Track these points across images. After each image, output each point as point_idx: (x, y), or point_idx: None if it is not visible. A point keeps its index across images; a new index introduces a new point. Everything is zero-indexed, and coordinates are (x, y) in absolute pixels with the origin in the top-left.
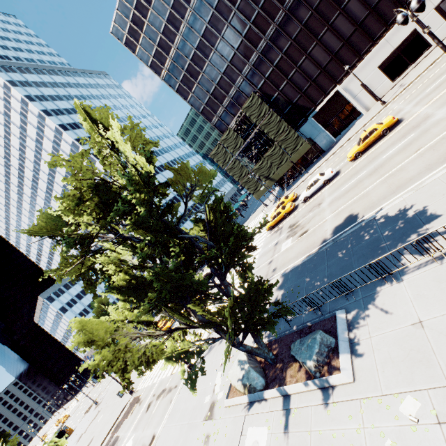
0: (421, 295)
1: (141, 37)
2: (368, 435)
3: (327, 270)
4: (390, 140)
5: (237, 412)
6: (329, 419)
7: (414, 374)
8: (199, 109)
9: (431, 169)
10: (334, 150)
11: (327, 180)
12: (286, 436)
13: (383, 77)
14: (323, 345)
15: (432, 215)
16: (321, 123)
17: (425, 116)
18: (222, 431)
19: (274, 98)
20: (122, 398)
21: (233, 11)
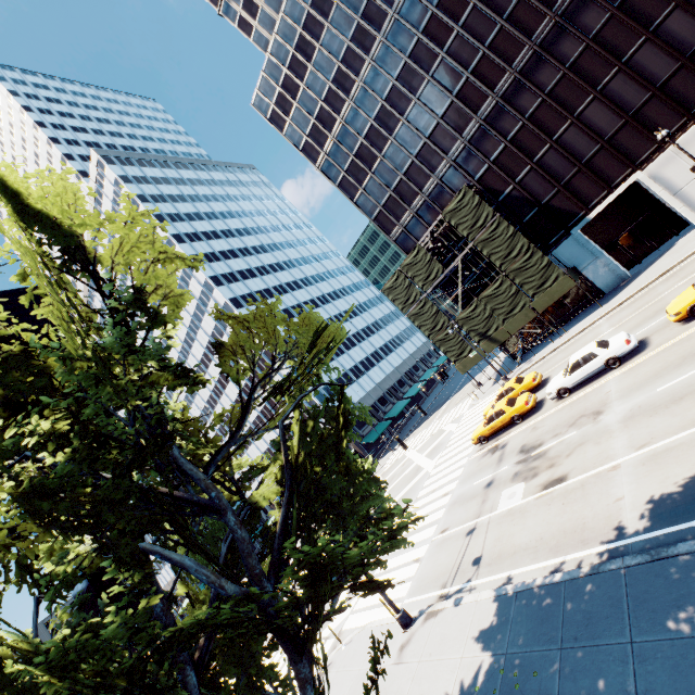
0: None
1: (293, 108)
2: None
3: (633, 667)
4: None
5: None
6: None
7: None
8: (372, 213)
9: None
10: (627, 292)
11: (616, 359)
12: None
13: None
14: None
15: None
16: (598, 241)
17: None
18: None
19: (504, 196)
20: None
21: (438, 57)
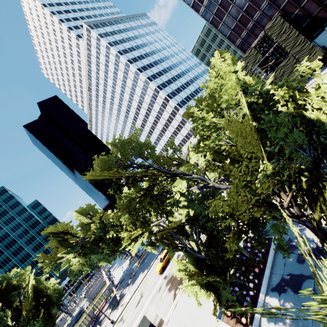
0: None
1: None
2: None
3: None
4: None
5: None
6: None
7: None
8: (226, 34)
9: None
10: None
11: None
12: None
13: None
14: None
15: None
16: None
17: None
18: None
19: (294, 15)
20: None
21: None
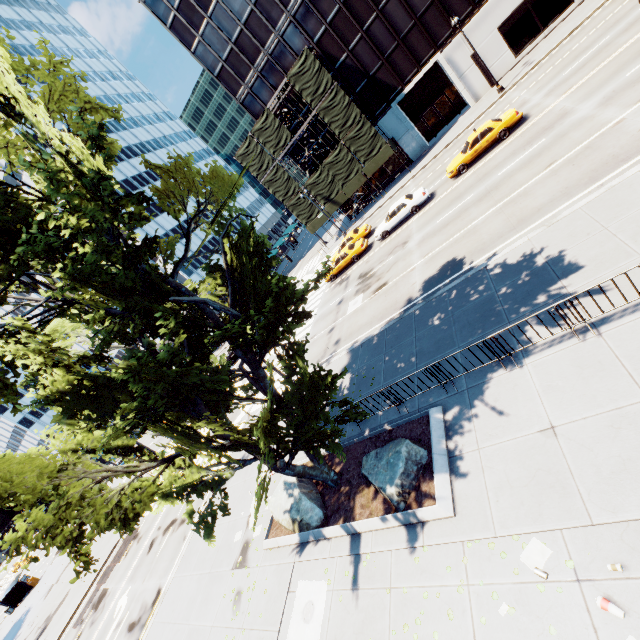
0: (555, 386)
1: None
2: (474, 597)
3: (415, 344)
4: (510, 148)
5: (282, 558)
6: (417, 571)
7: (542, 506)
8: (214, 69)
9: (570, 195)
10: (426, 160)
11: (417, 207)
12: (354, 595)
13: (503, 47)
14: (411, 463)
15: (571, 265)
16: (410, 116)
17: (562, 112)
18: (260, 586)
19: (340, 63)
20: (111, 532)
21: None
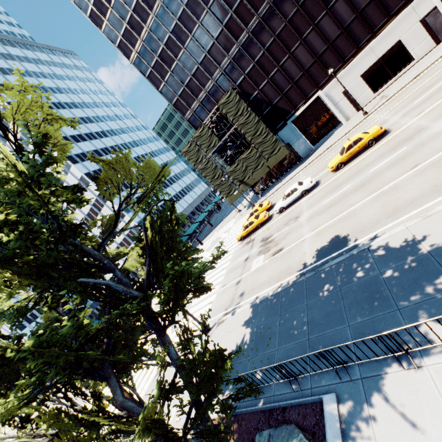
0: None
1: (109, 11)
2: None
3: (307, 312)
4: (377, 152)
5: None
6: None
7: None
8: (172, 100)
9: (439, 192)
10: (312, 158)
11: (306, 191)
12: None
13: (365, 87)
14: None
15: None
16: (300, 129)
17: (418, 128)
18: None
19: (253, 97)
20: None
21: None
